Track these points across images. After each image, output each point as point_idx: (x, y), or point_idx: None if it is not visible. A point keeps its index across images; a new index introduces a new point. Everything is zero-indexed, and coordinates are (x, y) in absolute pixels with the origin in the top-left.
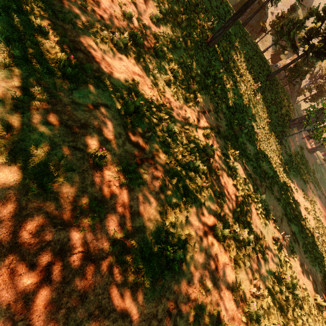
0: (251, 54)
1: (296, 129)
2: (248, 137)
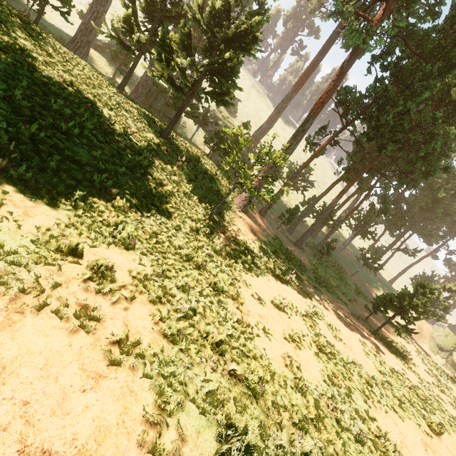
0: (116, 100)
1: (255, 212)
2: (50, 192)
